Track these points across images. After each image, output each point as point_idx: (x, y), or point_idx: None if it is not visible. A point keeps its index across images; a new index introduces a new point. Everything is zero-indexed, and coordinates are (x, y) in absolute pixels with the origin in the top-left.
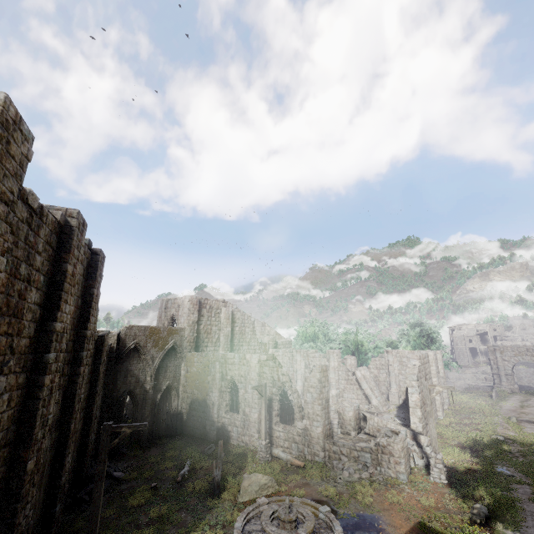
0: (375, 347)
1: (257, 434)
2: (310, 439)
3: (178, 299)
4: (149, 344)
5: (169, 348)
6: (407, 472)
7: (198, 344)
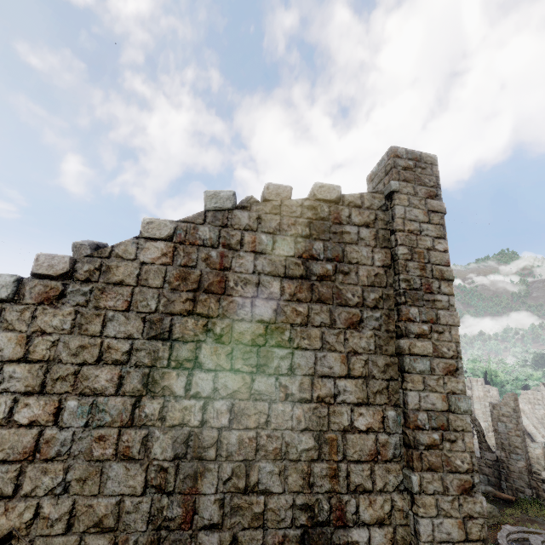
0: (518, 378)
1: None
2: (509, 472)
3: None
4: None
5: None
6: None
7: None
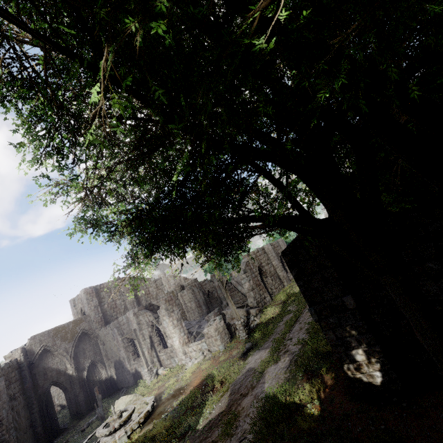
0: None
1: (151, 365)
2: (175, 351)
3: (79, 295)
4: (58, 341)
5: (80, 335)
6: (225, 342)
7: (108, 319)
